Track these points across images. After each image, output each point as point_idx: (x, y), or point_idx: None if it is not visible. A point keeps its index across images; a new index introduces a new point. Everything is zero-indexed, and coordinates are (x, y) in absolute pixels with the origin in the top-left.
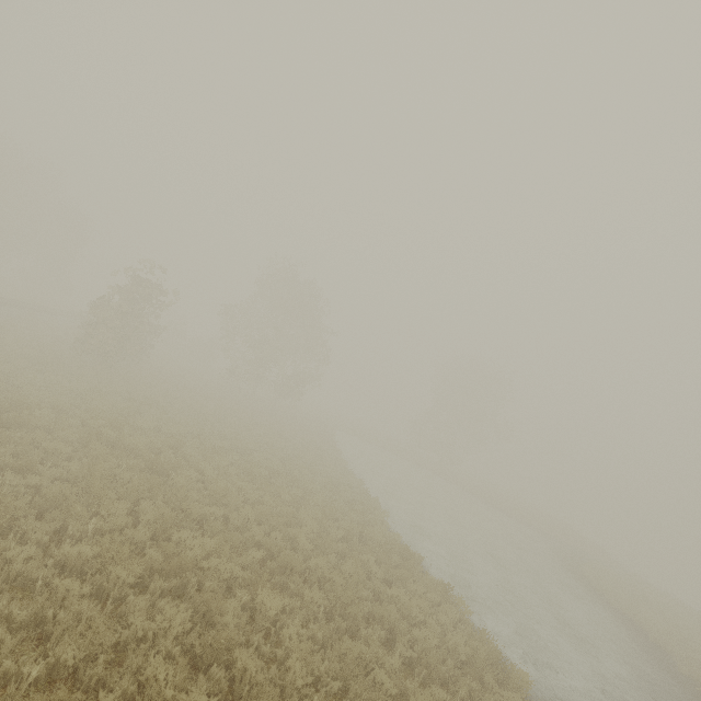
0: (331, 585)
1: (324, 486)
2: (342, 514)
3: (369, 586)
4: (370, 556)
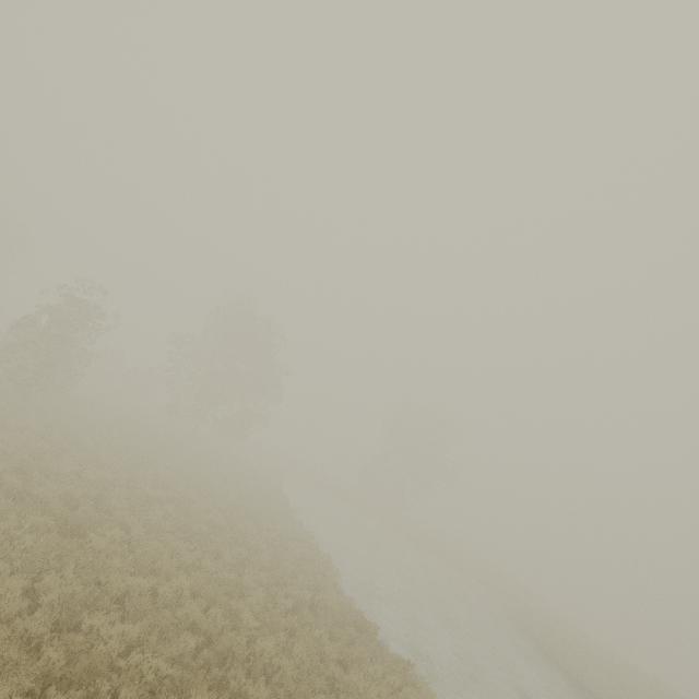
0: (280, 676)
1: (271, 543)
2: (290, 576)
3: (323, 672)
4: (324, 632)
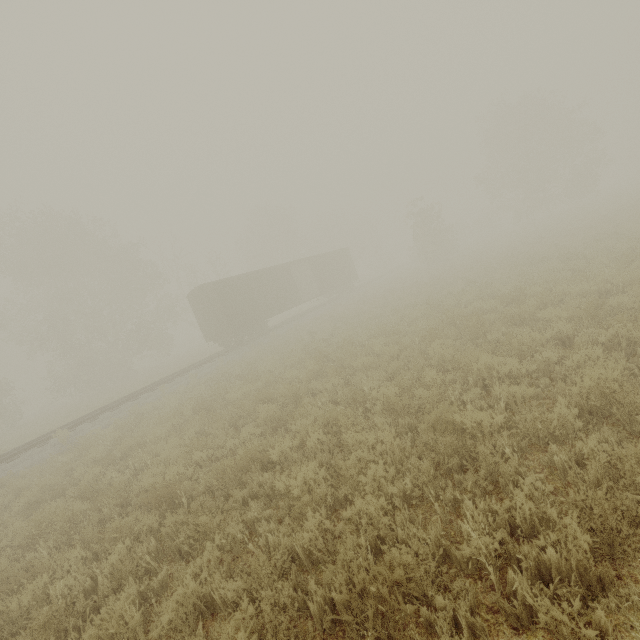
0: None
1: None
2: None
3: None
4: None
